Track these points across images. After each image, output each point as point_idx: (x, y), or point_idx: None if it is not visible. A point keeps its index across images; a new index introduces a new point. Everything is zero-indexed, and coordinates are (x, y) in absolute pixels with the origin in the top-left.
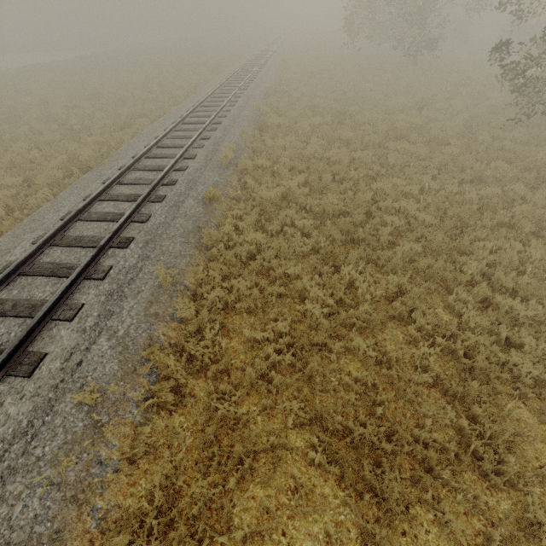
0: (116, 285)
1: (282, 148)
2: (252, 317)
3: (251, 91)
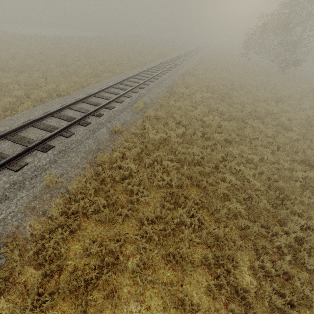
0: (22, 178)
1: (179, 107)
2: (102, 227)
3: (176, 70)
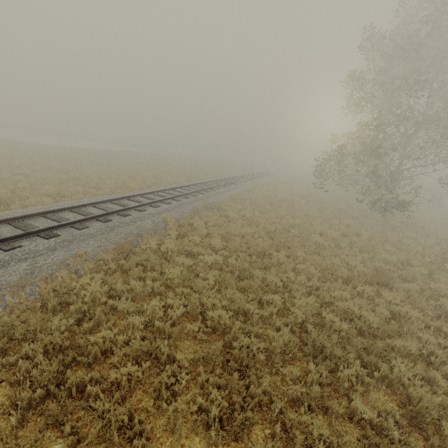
0: None
1: (90, 303)
2: None
3: (190, 200)
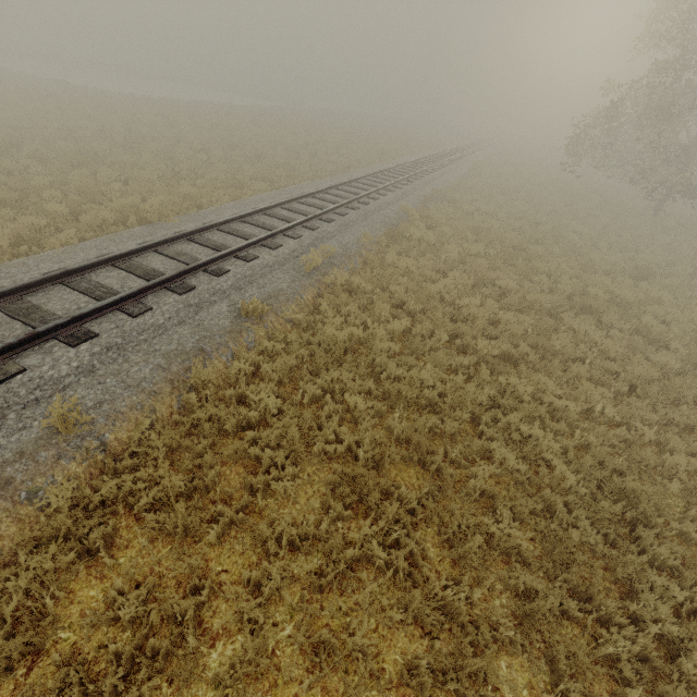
0: (2, 402)
1: (405, 271)
2: (168, 547)
3: (411, 188)
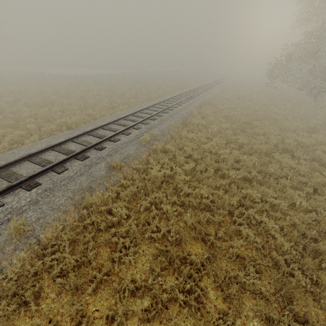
0: None
1: (191, 139)
2: (67, 297)
3: (193, 101)
